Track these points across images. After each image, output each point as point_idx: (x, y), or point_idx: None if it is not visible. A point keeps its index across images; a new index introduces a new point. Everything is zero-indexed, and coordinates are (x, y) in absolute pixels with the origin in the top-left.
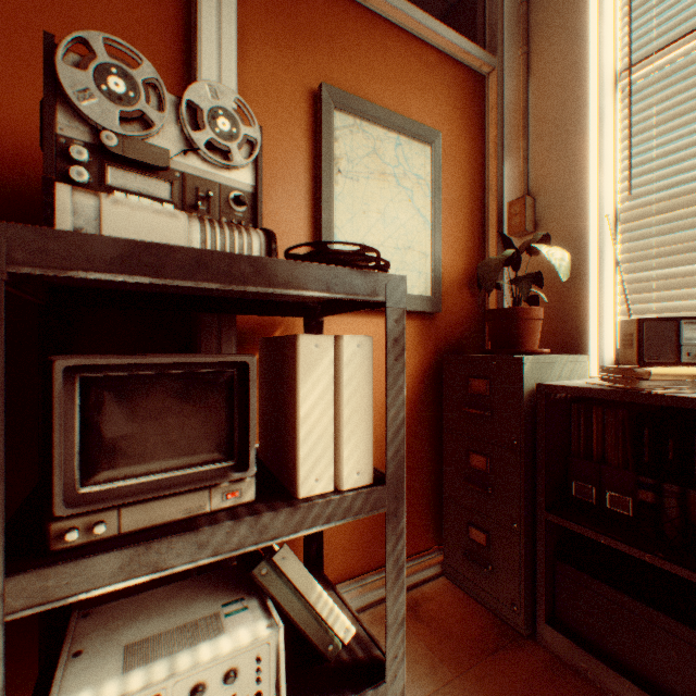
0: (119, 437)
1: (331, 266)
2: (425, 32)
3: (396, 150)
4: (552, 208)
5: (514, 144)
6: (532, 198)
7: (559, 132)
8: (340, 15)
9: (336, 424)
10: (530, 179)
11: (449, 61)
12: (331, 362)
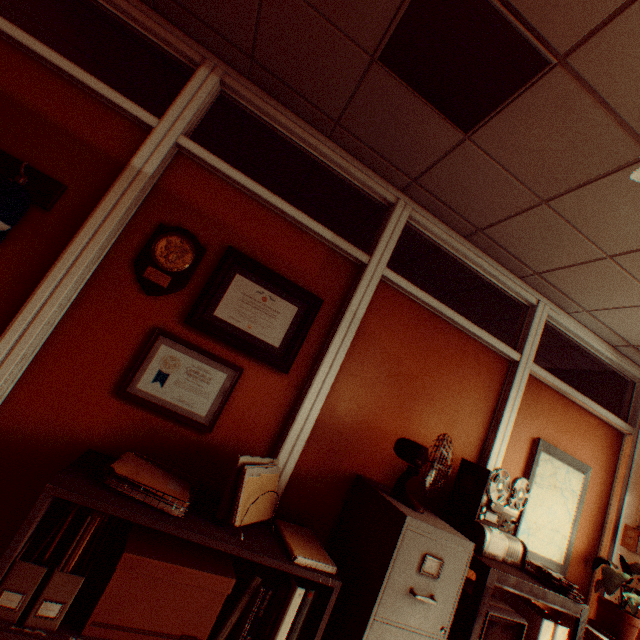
0: (486, 638)
1: (564, 596)
2: (595, 412)
3: (564, 473)
4: None
5: (636, 486)
6: None
7: None
8: (554, 401)
9: None
10: None
11: (604, 423)
12: (549, 634)
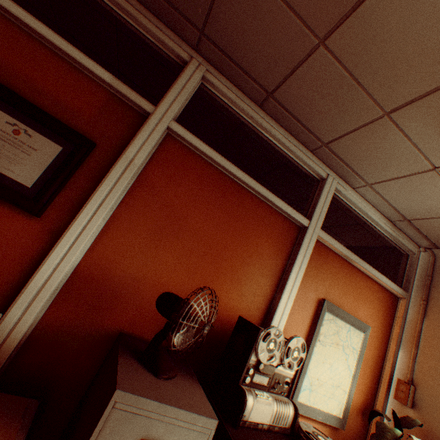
0: None
1: None
2: (375, 277)
3: (347, 332)
4: (426, 403)
5: (408, 344)
6: (413, 385)
7: (438, 362)
8: (340, 266)
9: None
10: (414, 372)
11: (382, 288)
12: None
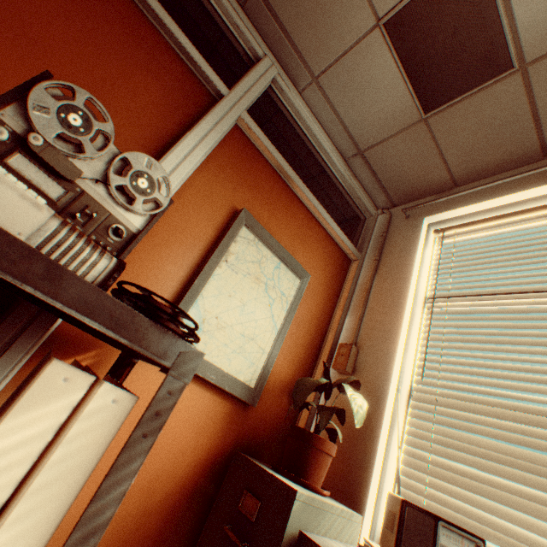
0: None
1: (134, 310)
2: (323, 219)
3: (275, 269)
4: (369, 362)
5: (357, 306)
6: (357, 348)
7: (385, 313)
8: (276, 185)
9: (20, 489)
10: (359, 334)
11: (332, 241)
12: (70, 405)
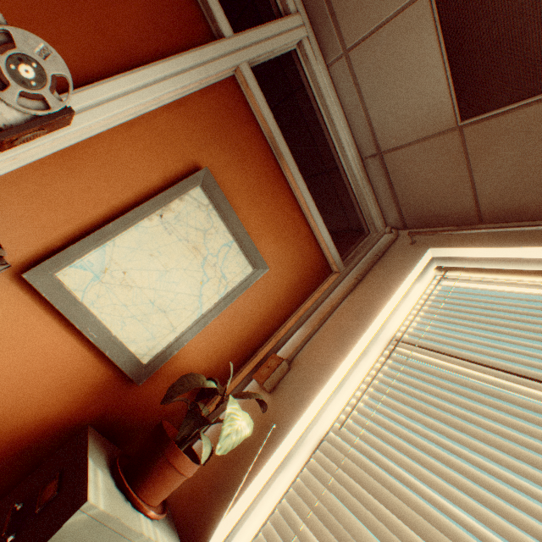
0: None
1: None
2: (310, 214)
3: (224, 246)
4: (292, 386)
5: (314, 322)
6: (290, 366)
7: (336, 338)
8: (262, 158)
9: None
10: (300, 352)
11: (315, 242)
12: None
